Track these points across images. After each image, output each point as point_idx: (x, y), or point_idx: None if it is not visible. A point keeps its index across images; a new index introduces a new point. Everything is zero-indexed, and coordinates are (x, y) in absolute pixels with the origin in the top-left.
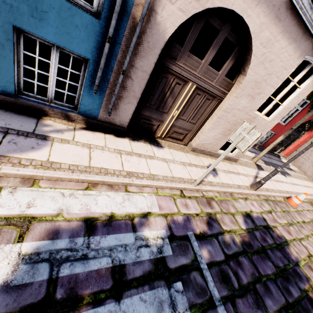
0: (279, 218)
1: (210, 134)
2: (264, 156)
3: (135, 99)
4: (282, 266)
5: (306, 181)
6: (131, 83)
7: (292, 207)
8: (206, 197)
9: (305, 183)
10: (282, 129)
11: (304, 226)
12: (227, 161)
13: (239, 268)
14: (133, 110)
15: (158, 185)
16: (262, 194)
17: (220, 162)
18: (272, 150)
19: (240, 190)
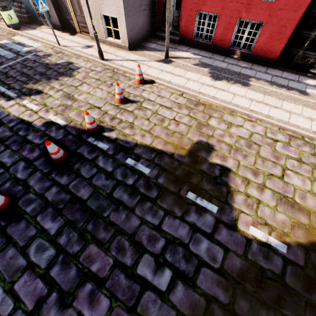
0: (93, 74)
1: (90, 22)
2: (229, 63)
3: (53, 8)
4: (48, 74)
5: (313, 109)
6: (47, 1)
7: (134, 82)
8: (61, 52)
9: (283, 104)
10: (275, 11)
11: (114, 89)
12: (118, 48)
13: (32, 63)
14: (56, 15)
15: (45, 42)
16: (108, 65)
17: (107, 47)
18: (298, 65)
19: (87, 56)
